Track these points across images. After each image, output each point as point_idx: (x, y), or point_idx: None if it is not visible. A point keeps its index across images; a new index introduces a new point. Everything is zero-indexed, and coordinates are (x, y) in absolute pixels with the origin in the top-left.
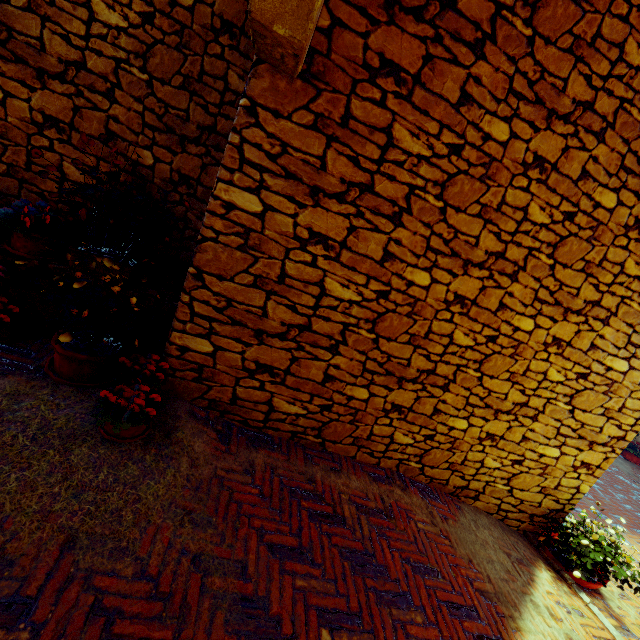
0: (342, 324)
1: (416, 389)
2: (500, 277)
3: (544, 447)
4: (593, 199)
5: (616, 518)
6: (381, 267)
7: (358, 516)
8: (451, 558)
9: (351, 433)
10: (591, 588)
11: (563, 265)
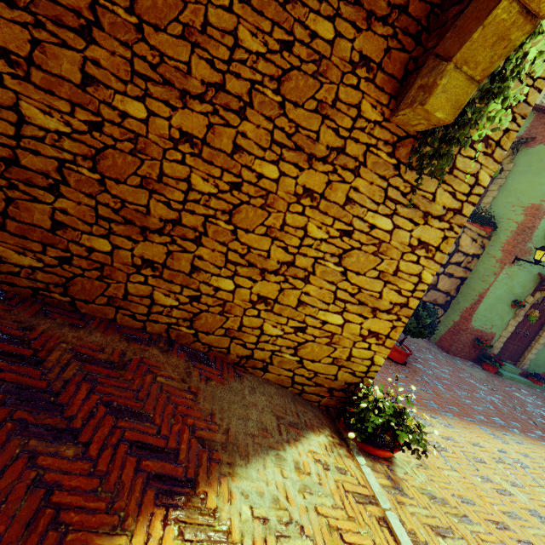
0: (56, 160)
1: (165, 242)
2: (227, 113)
3: (325, 313)
4: (308, 27)
5: (449, 408)
6: (84, 93)
7: (69, 362)
8: (183, 409)
9: (103, 292)
10: (381, 456)
11: (294, 104)
